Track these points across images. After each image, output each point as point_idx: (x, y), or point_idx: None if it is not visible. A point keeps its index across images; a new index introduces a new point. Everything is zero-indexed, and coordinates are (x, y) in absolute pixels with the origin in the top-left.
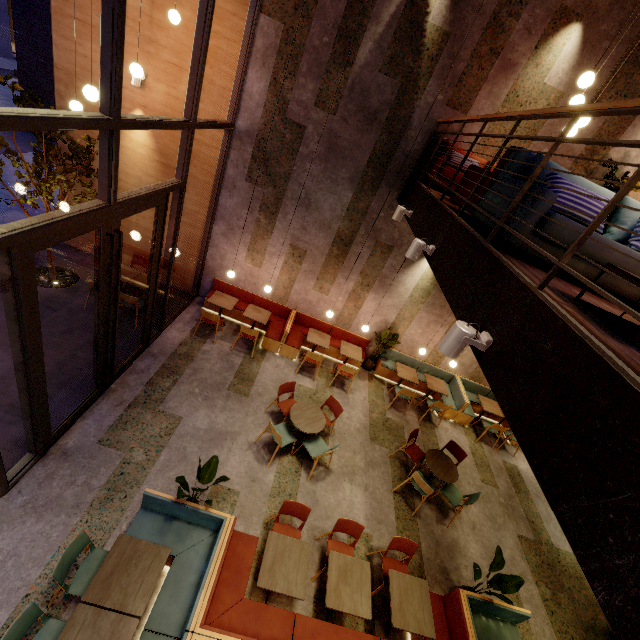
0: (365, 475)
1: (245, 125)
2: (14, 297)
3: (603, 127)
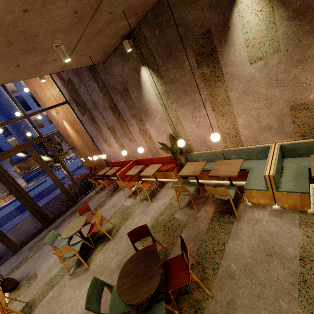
0: (108, 277)
1: (68, 98)
2: None
3: None
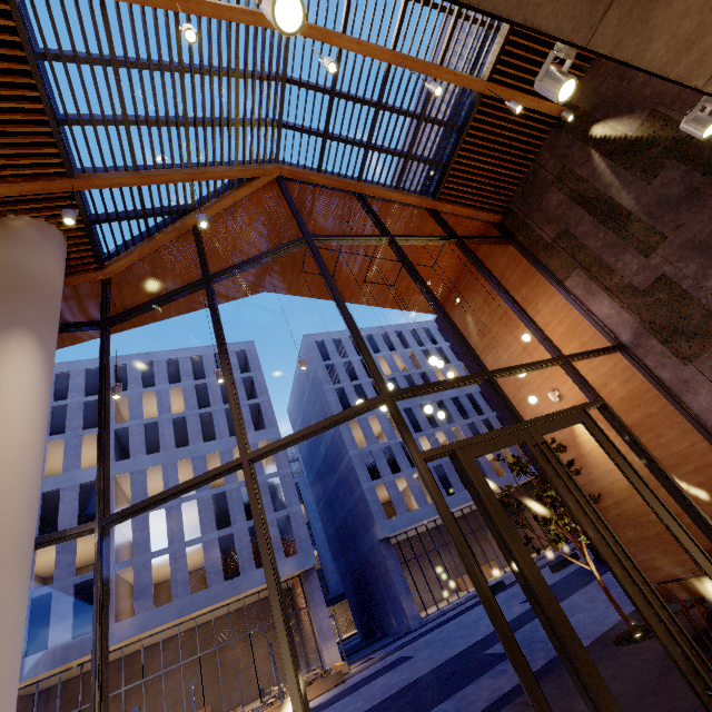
0: None
1: (628, 334)
2: (475, 494)
3: None
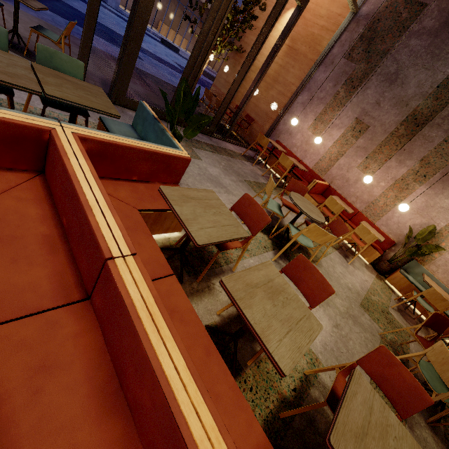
0: (341, 317)
1: (367, 10)
2: None
3: None
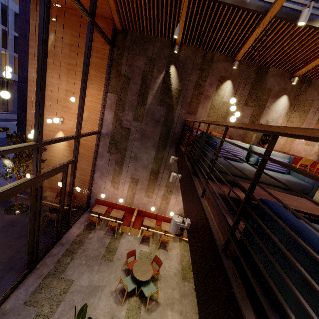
0: (180, 304)
1: (105, 131)
2: None
3: (253, 112)
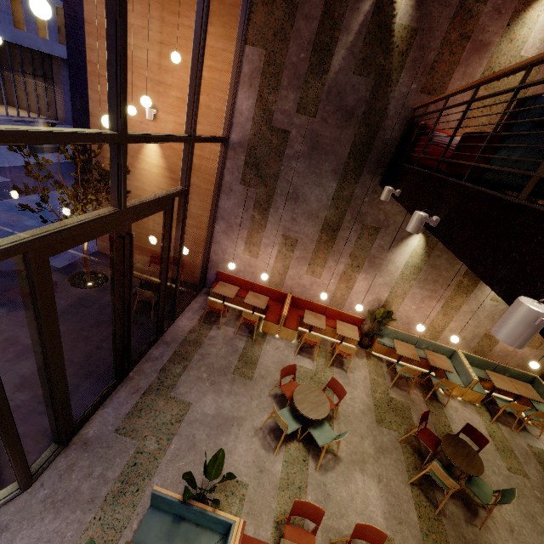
0: (376, 463)
1: (237, 137)
2: (31, 299)
3: None
